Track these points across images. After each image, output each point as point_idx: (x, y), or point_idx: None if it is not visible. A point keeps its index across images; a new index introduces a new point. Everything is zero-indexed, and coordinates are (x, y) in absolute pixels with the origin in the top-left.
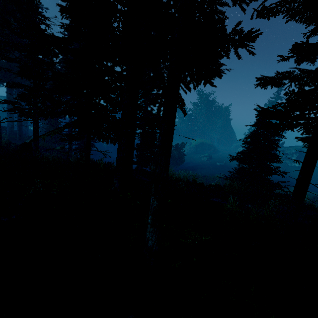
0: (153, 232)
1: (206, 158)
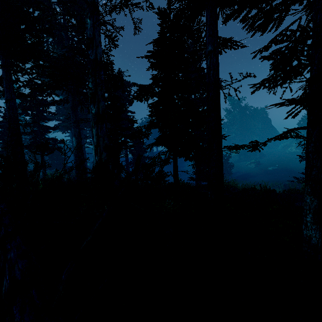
0: (316, 229)
1: (254, 165)
